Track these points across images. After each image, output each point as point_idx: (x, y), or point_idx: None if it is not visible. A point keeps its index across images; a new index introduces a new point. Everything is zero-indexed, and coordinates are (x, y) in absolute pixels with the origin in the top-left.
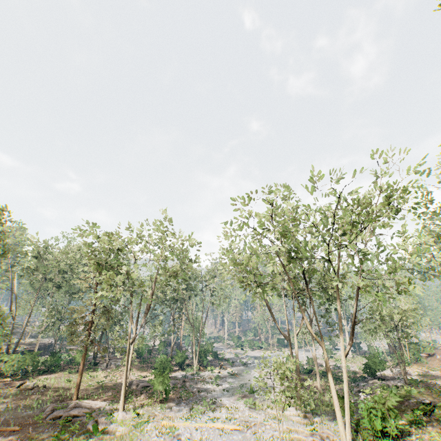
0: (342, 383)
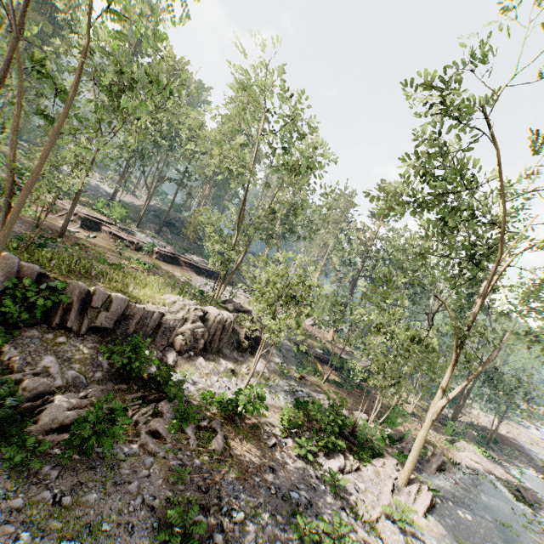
0: None
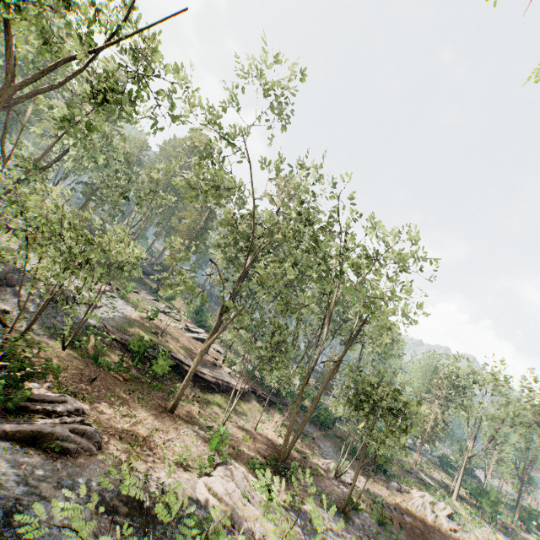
0: None
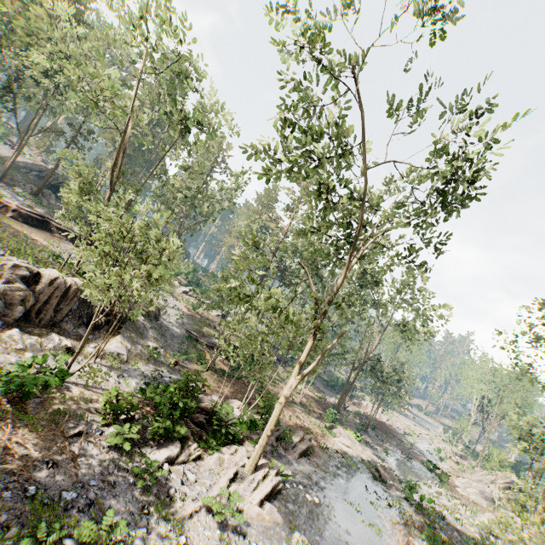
0: None
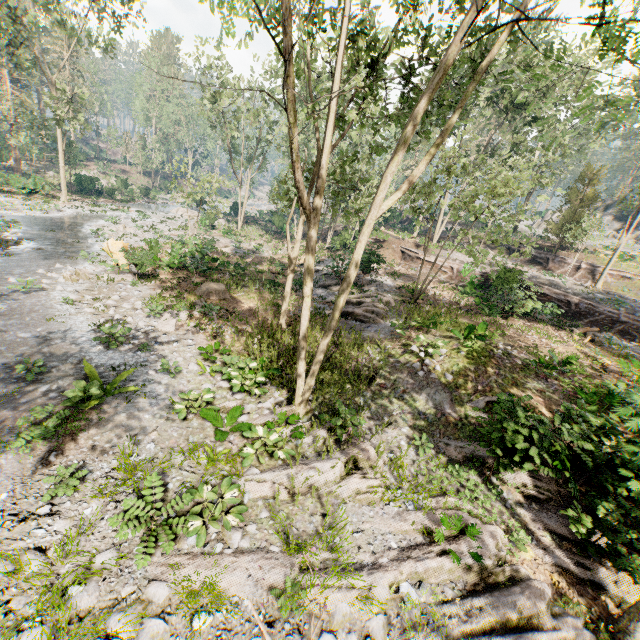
0: None
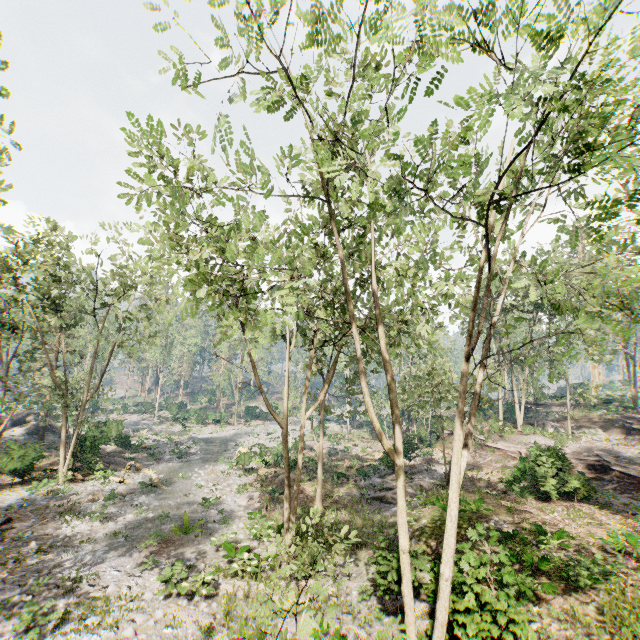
0: (347, 481)
